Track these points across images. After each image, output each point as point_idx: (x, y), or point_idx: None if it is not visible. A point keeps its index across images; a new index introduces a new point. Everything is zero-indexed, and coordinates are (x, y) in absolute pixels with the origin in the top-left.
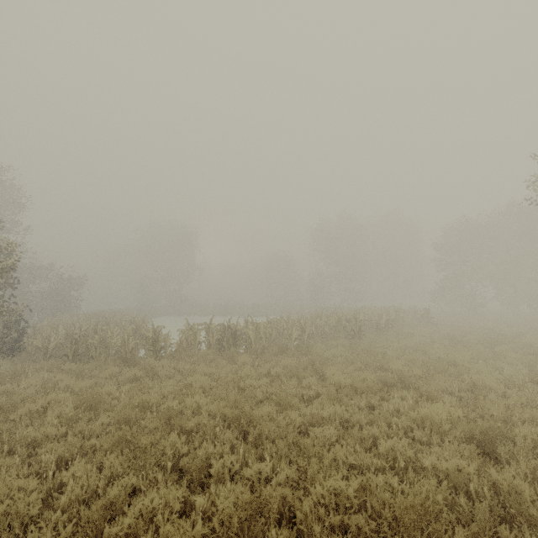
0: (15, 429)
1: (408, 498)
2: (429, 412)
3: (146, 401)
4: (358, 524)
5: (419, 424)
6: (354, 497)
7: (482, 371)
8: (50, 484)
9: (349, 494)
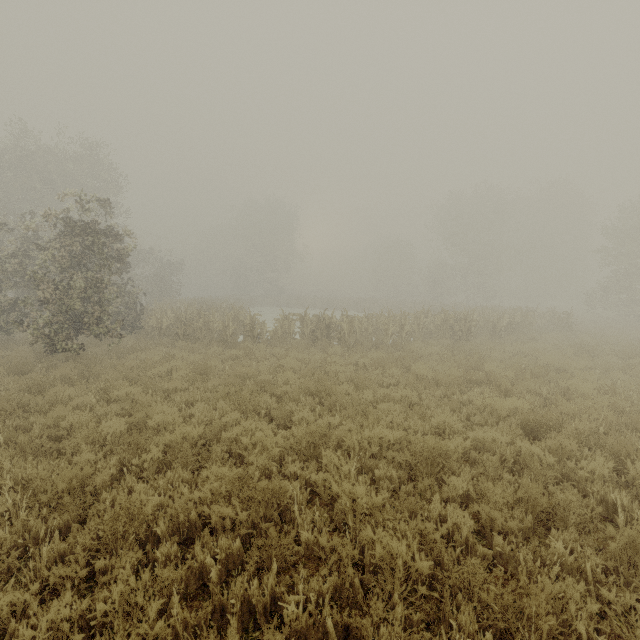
0: (152, 382)
1: (430, 441)
2: (492, 401)
3: (246, 373)
4: (393, 456)
5: (481, 411)
6: (396, 443)
7: (588, 379)
8: (184, 413)
9: (390, 438)
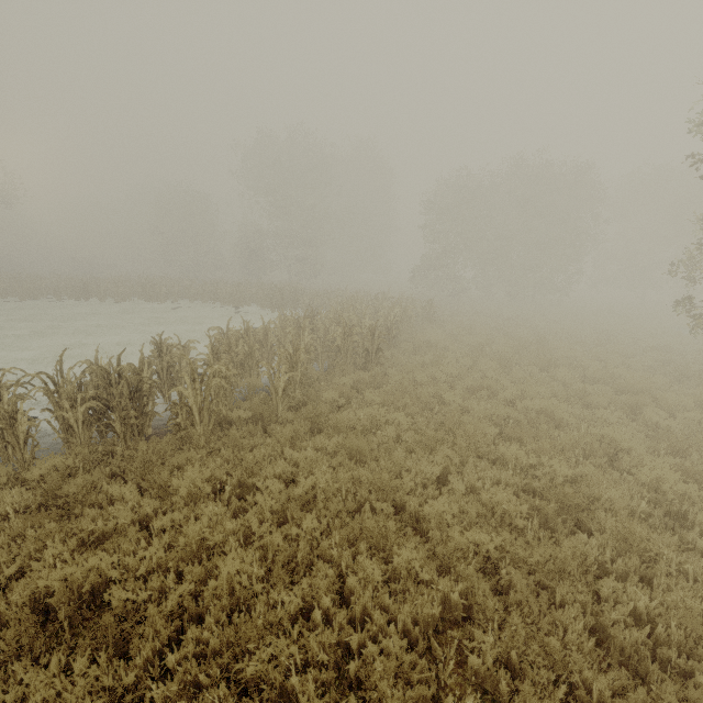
0: None
1: None
2: None
3: None
4: None
5: None
6: None
7: (615, 440)
8: None
9: None
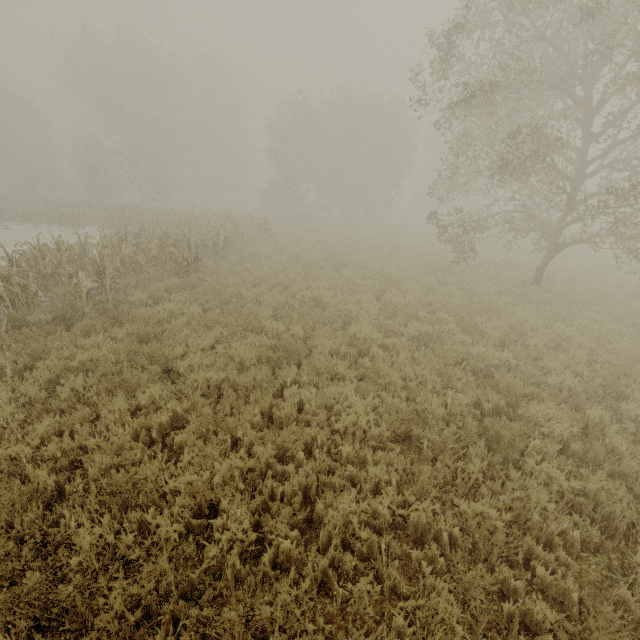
0: None
1: None
2: (355, 417)
3: None
4: None
5: (342, 434)
6: None
7: (352, 312)
8: None
9: None
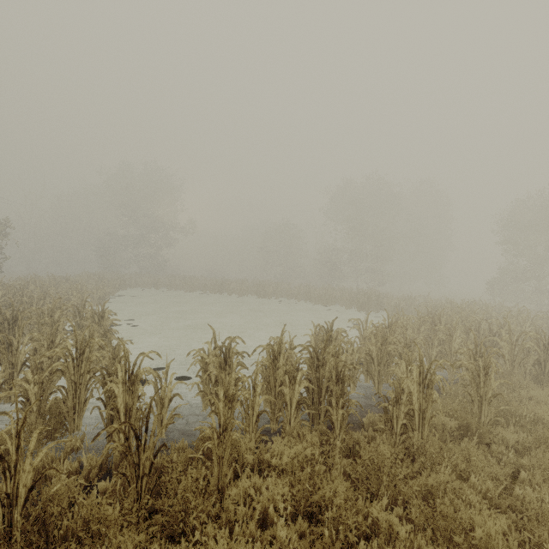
0: None
1: None
2: None
3: None
4: None
5: None
6: None
7: None
8: None
9: None
